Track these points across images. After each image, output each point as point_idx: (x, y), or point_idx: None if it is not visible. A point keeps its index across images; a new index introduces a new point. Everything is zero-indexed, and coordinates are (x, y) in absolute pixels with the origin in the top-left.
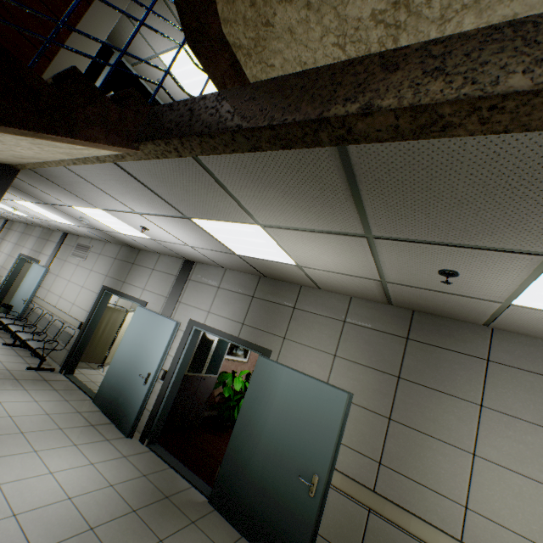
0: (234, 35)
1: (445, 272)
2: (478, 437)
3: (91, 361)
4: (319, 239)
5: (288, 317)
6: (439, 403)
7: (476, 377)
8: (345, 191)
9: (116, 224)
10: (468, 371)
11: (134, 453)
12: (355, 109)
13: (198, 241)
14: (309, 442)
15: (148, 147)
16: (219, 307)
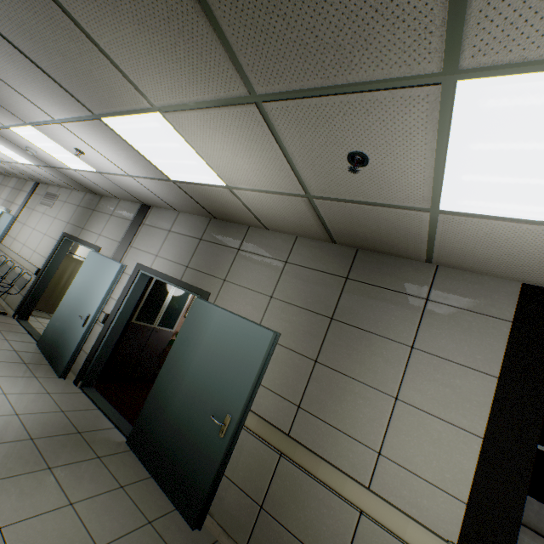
0: None
1: (354, 158)
2: (403, 380)
3: (52, 312)
4: (218, 123)
5: (232, 259)
6: (369, 345)
7: (412, 317)
8: None
9: (58, 151)
10: (405, 311)
11: (61, 392)
12: None
13: (131, 164)
14: (228, 382)
15: None
16: (167, 251)
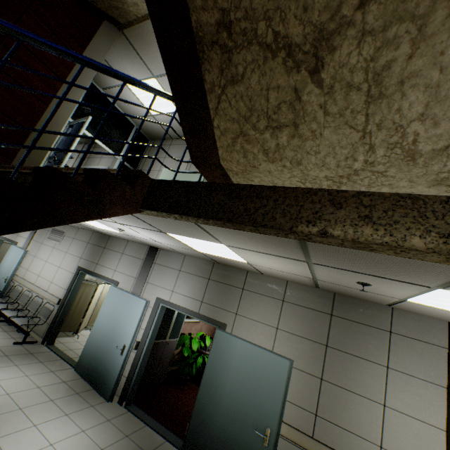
0: (228, 166)
1: (362, 283)
2: (386, 391)
3: (67, 330)
4: (270, 257)
5: (239, 297)
6: (357, 366)
7: (383, 345)
8: (297, 245)
9: (95, 223)
10: (377, 340)
11: (115, 415)
12: (315, 231)
13: (167, 241)
14: (261, 401)
15: (152, 212)
16: (181, 287)
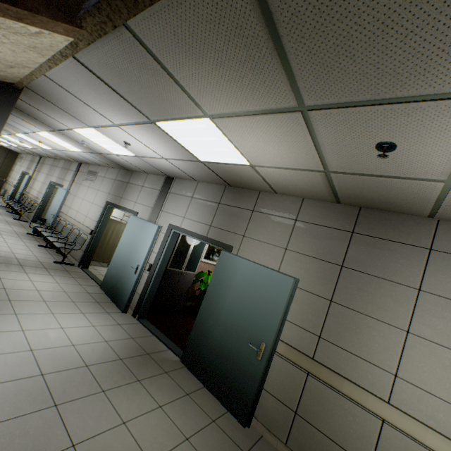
0: None
1: (383, 146)
2: (413, 317)
3: (101, 261)
4: (260, 124)
5: (248, 219)
6: (378, 288)
7: (417, 264)
8: (268, 43)
9: (107, 143)
10: (409, 259)
11: (127, 323)
12: None
13: (168, 151)
14: (259, 317)
15: (88, 22)
16: (192, 213)
